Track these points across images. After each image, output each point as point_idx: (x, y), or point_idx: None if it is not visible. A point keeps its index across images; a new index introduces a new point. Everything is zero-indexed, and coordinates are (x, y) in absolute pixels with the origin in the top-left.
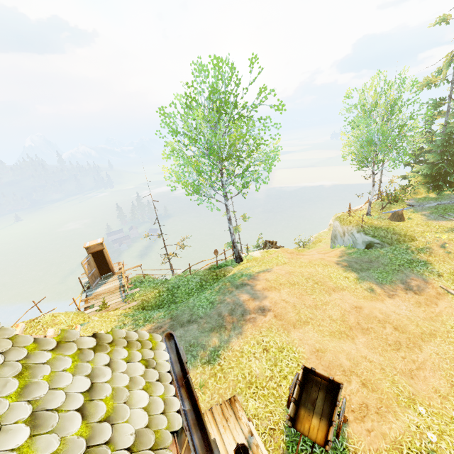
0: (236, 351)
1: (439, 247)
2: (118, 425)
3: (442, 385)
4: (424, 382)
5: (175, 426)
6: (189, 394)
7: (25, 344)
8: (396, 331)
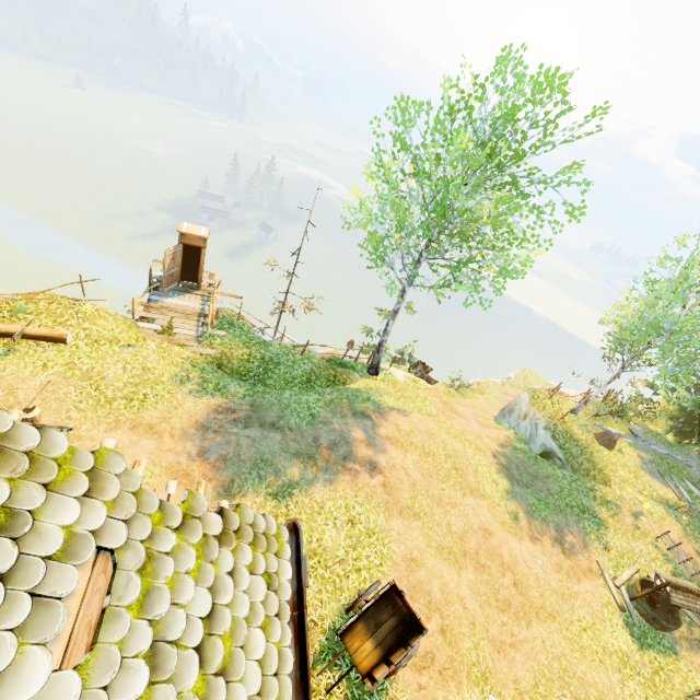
0: (315, 502)
1: (631, 513)
2: (233, 685)
3: (526, 679)
4: (509, 664)
5: (285, 699)
6: (299, 639)
7: (150, 510)
8: (515, 588)
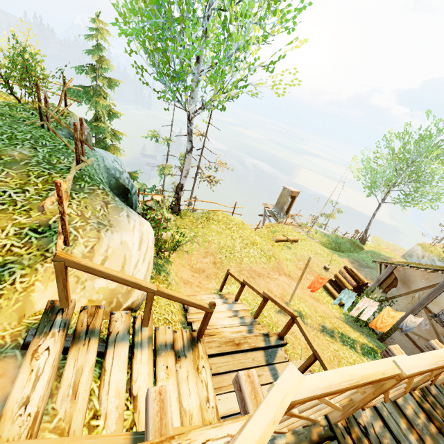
0: None
1: None
2: None
3: None
4: None
5: None
6: None
7: None
8: None
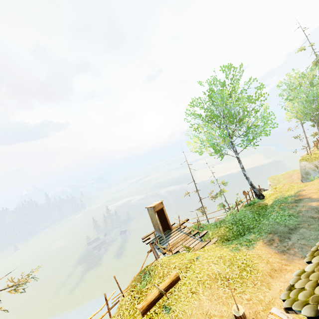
0: None
1: None
2: None
3: None
4: None
5: None
6: None
7: None
8: None
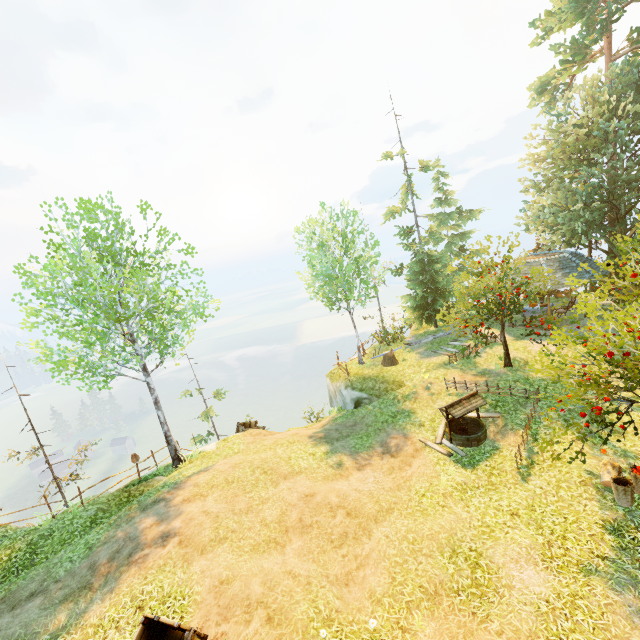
0: (90, 627)
1: (424, 389)
2: None
3: (381, 583)
4: (361, 586)
5: None
6: None
7: None
8: (348, 517)
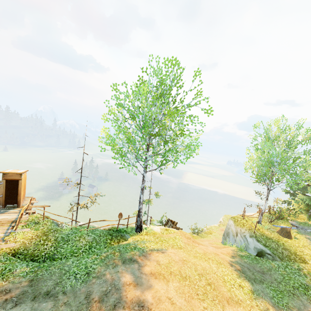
0: None
1: None
2: None
3: None
4: None
5: None
6: None
7: None
8: None
